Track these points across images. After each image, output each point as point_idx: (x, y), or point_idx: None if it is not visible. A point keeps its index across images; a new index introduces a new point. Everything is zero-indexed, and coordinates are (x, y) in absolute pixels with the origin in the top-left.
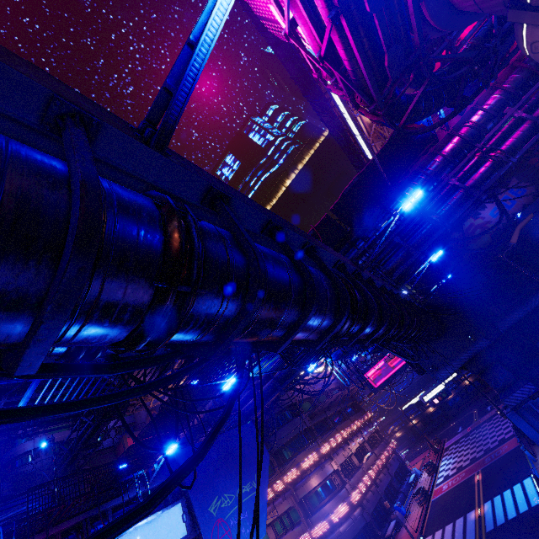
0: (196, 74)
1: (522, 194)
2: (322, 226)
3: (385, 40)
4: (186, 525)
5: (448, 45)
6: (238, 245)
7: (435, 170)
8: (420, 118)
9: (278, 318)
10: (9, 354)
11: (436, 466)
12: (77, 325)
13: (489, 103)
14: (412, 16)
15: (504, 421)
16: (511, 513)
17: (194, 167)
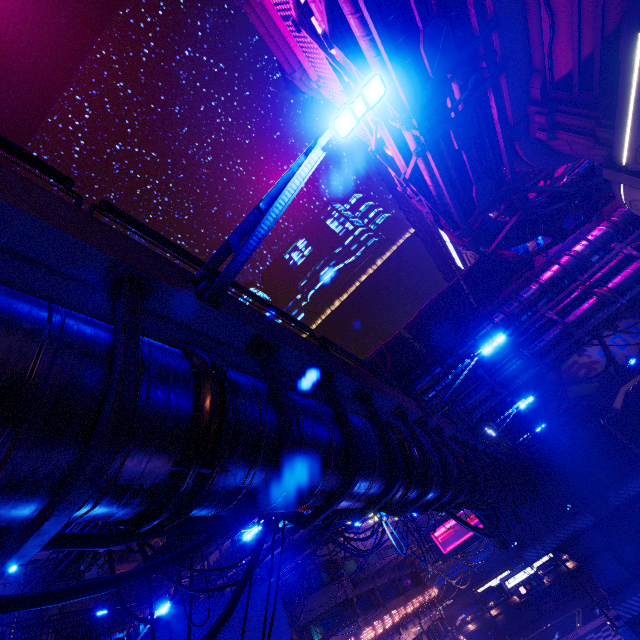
0: (260, 238)
1: (638, 335)
2: (393, 345)
3: (473, 173)
4: None
5: (546, 175)
6: (276, 409)
7: (530, 298)
8: (512, 245)
9: (310, 492)
10: (6, 535)
11: None
12: (82, 510)
13: (595, 234)
14: (503, 154)
15: (618, 636)
16: None
17: (245, 310)
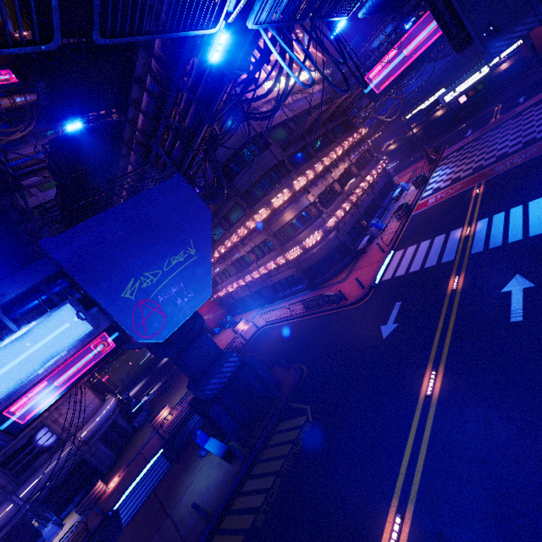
0: None
1: None
2: None
3: None
4: (87, 322)
5: None
6: None
7: None
8: None
9: None
10: None
11: (427, 179)
12: None
13: None
14: None
15: None
16: (515, 235)
17: None
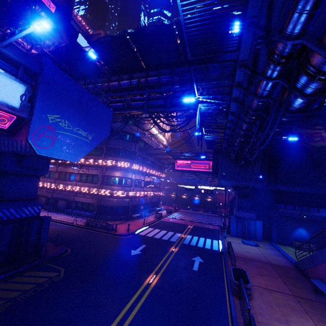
0: None
1: None
2: None
3: None
4: (21, 103)
5: None
6: None
7: None
8: None
9: None
10: None
11: (172, 213)
12: None
13: None
14: None
15: (215, 220)
16: (200, 245)
17: None
